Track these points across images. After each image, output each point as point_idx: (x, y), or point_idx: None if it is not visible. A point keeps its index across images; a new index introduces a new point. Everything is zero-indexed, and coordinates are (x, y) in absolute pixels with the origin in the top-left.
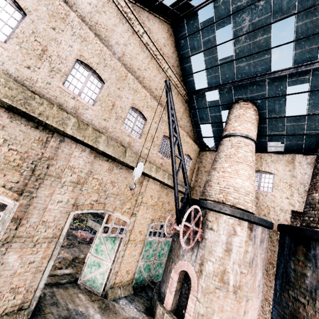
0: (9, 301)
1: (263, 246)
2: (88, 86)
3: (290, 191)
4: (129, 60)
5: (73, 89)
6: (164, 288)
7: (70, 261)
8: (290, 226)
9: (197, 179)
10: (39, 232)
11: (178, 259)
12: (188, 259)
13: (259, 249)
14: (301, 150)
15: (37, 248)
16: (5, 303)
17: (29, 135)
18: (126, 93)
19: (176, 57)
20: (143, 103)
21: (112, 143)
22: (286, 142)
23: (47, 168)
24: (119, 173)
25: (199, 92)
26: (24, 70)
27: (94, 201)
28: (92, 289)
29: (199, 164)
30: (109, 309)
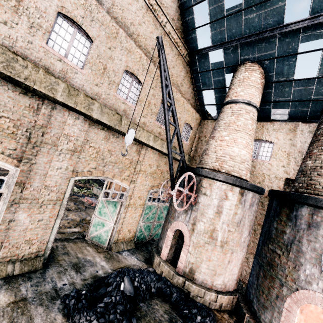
0: (25, 250)
1: (252, 209)
2: (75, 46)
3: (287, 159)
4: (120, 11)
5: (58, 49)
6: (161, 243)
7: (78, 222)
8: (278, 191)
9: (197, 148)
10: (43, 195)
11: (174, 220)
12: (182, 220)
13: (248, 212)
14: (305, 117)
15: (44, 209)
16: (23, 251)
17: (19, 102)
18: (118, 54)
19: (176, 7)
20: (138, 66)
21: (106, 110)
22: (291, 109)
23: (42, 136)
24: (116, 142)
25: (202, 52)
26: (1, 26)
27: (93, 168)
28: (99, 243)
29: (199, 134)
30: (113, 258)
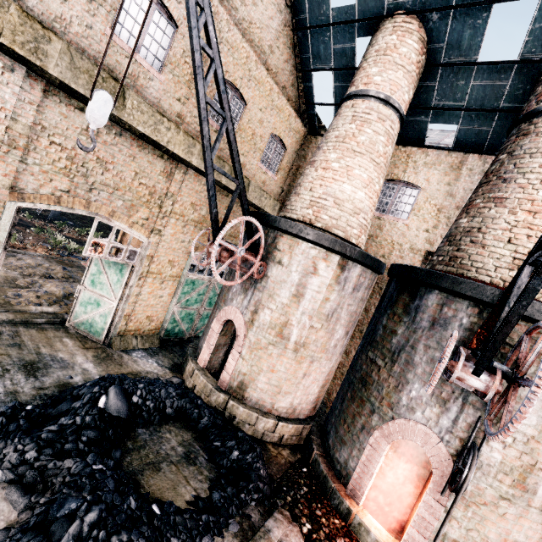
0: None
1: (358, 295)
2: None
3: (435, 219)
4: None
5: None
6: (202, 342)
7: (59, 298)
8: (402, 265)
9: (291, 189)
10: None
11: (225, 305)
12: (238, 305)
13: (349, 299)
14: (482, 145)
15: None
16: None
17: None
18: None
19: None
20: None
21: (84, 65)
22: (462, 126)
23: None
24: (115, 144)
25: None
26: None
27: (62, 191)
28: (90, 335)
29: (300, 162)
30: (111, 359)
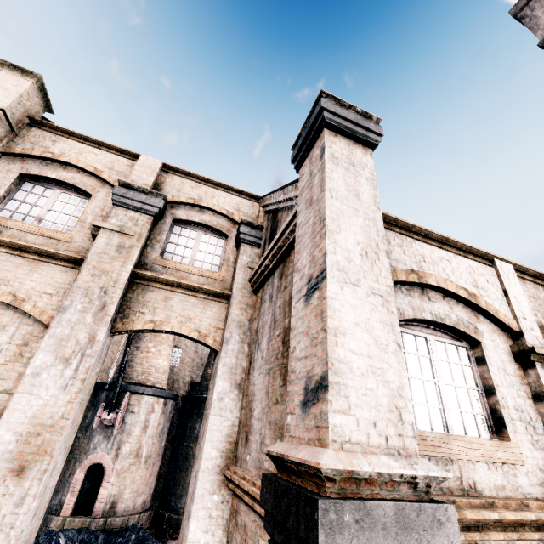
0: None
1: (171, 416)
2: None
3: (192, 364)
4: None
5: None
6: (60, 497)
7: None
8: (192, 396)
9: None
10: None
11: (87, 455)
12: (103, 450)
13: (168, 420)
14: None
15: None
16: None
17: None
18: None
19: None
20: None
21: None
22: None
23: None
24: None
25: None
26: None
27: None
28: None
29: None
30: None
